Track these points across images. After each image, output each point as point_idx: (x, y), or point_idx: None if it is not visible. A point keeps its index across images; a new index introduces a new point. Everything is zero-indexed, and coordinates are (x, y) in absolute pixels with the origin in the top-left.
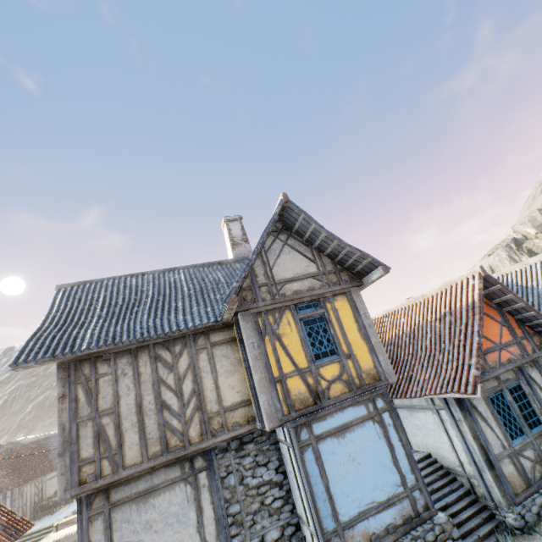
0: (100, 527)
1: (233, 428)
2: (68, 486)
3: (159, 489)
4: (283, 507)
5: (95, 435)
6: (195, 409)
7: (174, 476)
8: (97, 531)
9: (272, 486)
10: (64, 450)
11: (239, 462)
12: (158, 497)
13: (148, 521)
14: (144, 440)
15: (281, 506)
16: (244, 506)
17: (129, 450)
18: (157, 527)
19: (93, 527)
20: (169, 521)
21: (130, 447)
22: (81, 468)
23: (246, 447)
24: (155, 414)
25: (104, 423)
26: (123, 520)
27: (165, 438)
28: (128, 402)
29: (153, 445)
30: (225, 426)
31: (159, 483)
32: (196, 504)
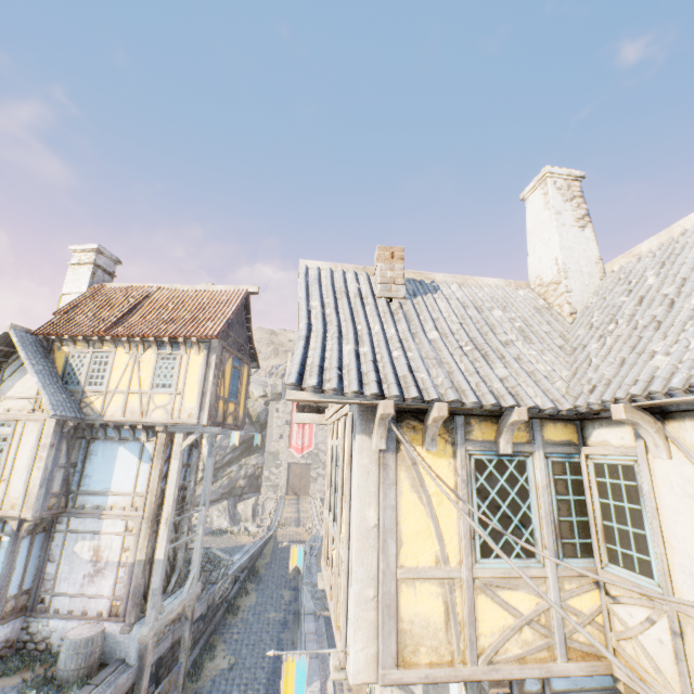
0: None
1: None
2: None
3: None
4: None
5: None
6: None
7: None
8: None
9: None
10: None
11: None
12: None
13: None
14: None
15: None
16: None
17: None
18: None
19: None
20: None
21: None
22: None
23: None
24: None
25: None
26: None
27: None
28: None
29: None
30: None
31: None
32: None
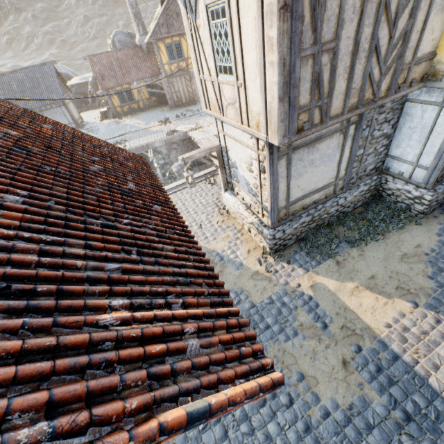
0: (283, 164)
1: (408, 86)
2: (285, 133)
3: (323, 137)
4: (382, 152)
5: (314, 79)
6: (396, 57)
7: (334, 127)
8: (282, 167)
9: (384, 138)
10: (283, 94)
11: (376, 119)
12: (321, 144)
13: (312, 160)
14: (350, 91)
15: (382, 151)
16: (365, 151)
17: (335, 100)
18: (316, 164)
19: (279, 164)
20: (324, 160)
21: (337, 97)
22: (298, 117)
23: (385, 105)
24: (365, 58)
25: (322, 64)
26: (298, 159)
27: (364, 90)
28: (348, 35)
29: (353, 96)
30: (407, 82)
31: (325, 133)
32: (341, 149)
